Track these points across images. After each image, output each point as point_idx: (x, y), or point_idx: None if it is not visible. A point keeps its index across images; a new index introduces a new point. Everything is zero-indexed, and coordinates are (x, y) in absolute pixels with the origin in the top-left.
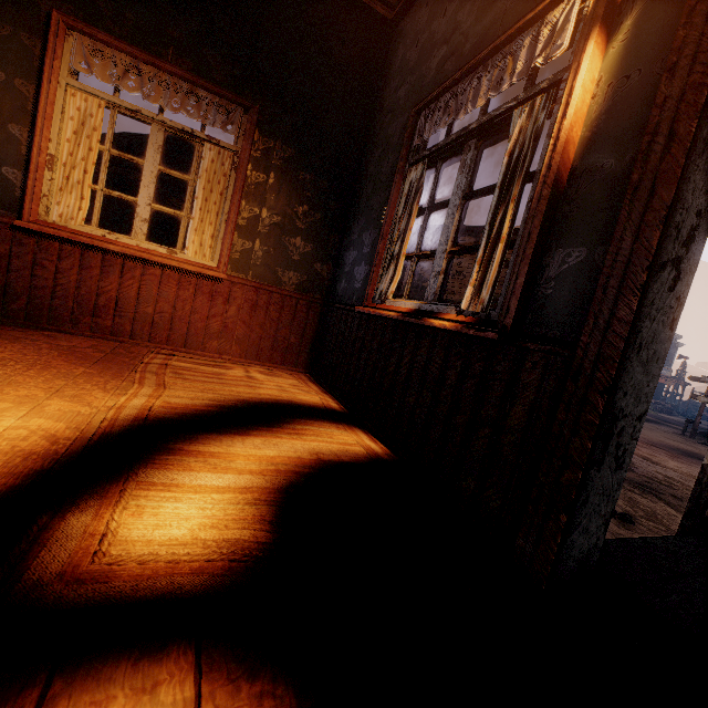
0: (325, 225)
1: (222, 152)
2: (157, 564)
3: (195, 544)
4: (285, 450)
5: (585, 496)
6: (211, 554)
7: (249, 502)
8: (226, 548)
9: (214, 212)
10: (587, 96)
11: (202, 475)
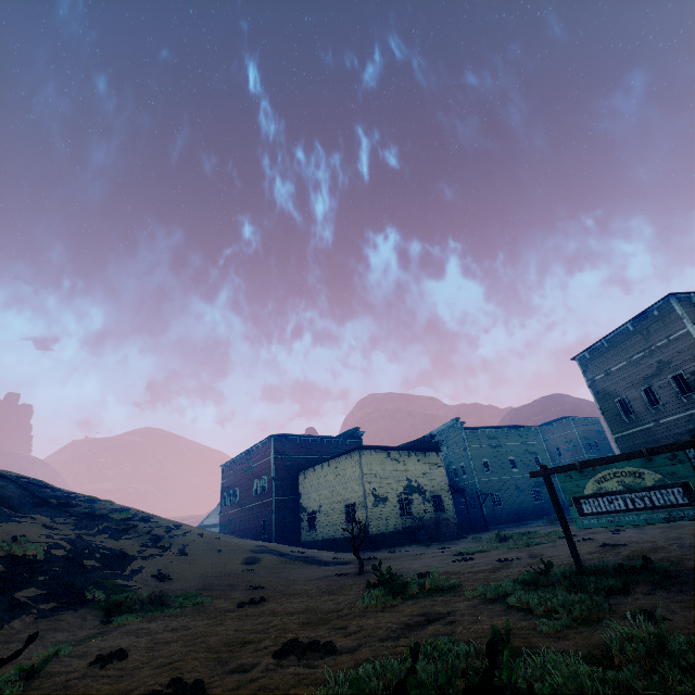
0: None
1: None
2: None
3: None
4: None
5: None
6: None
7: None
8: None
9: None
10: None
11: None
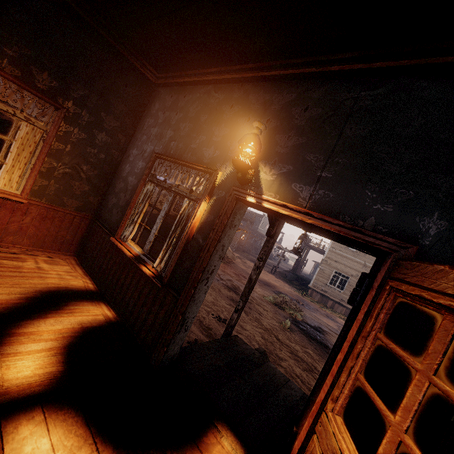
0: (100, 177)
1: (36, 129)
2: (24, 385)
3: (36, 376)
4: (66, 324)
5: (174, 341)
6: (43, 378)
7: (53, 355)
8: (48, 375)
9: (23, 162)
10: (202, 214)
11: (30, 345)
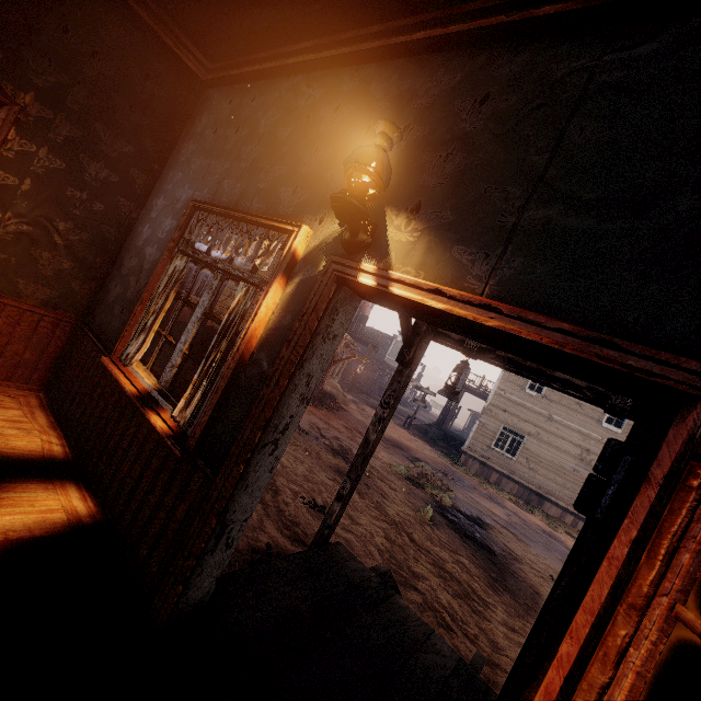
0: (94, 246)
1: None
2: None
3: None
4: None
5: (201, 570)
6: None
7: None
8: None
9: None
10: (270, 312)
11: None
